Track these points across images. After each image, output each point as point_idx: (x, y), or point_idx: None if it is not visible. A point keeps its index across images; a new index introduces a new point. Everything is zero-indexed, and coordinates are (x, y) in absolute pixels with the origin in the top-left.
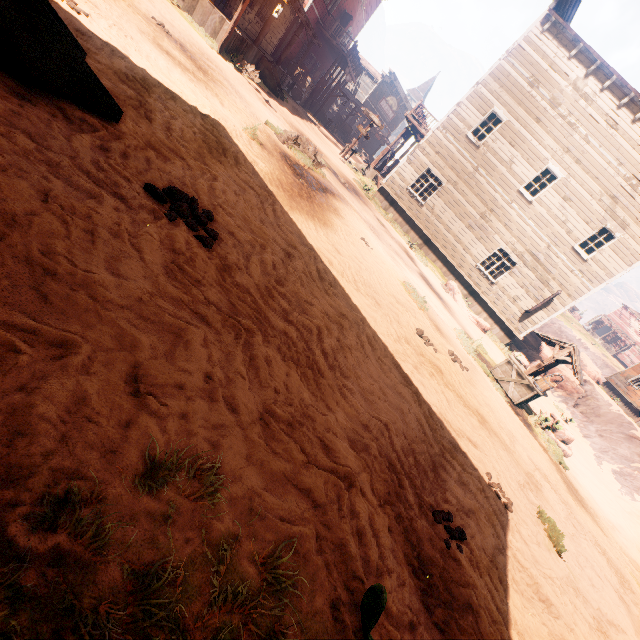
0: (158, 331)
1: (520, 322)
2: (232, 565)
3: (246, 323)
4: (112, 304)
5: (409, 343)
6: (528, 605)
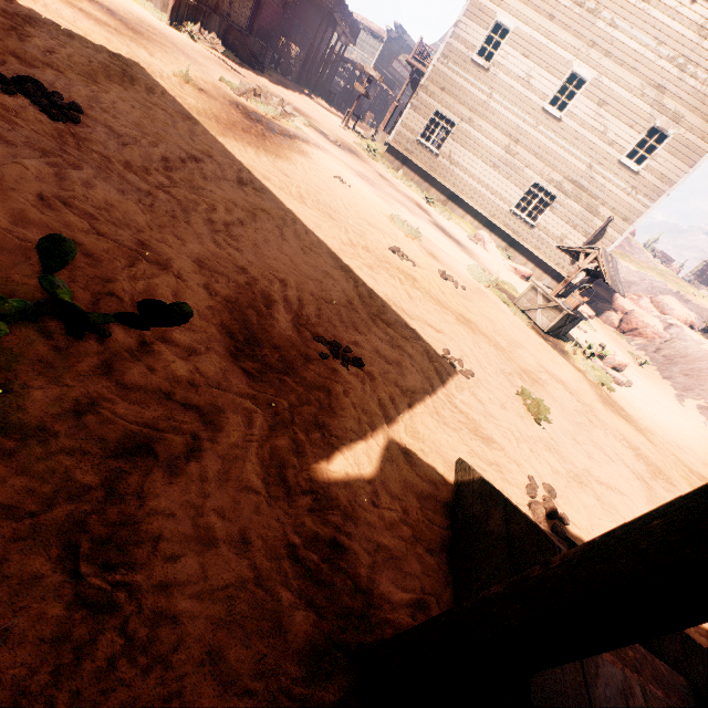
0: None
1: (572, 265)
2: None
3: (72, 159)
4: None
5: (370, 252)
6: (449, 431)
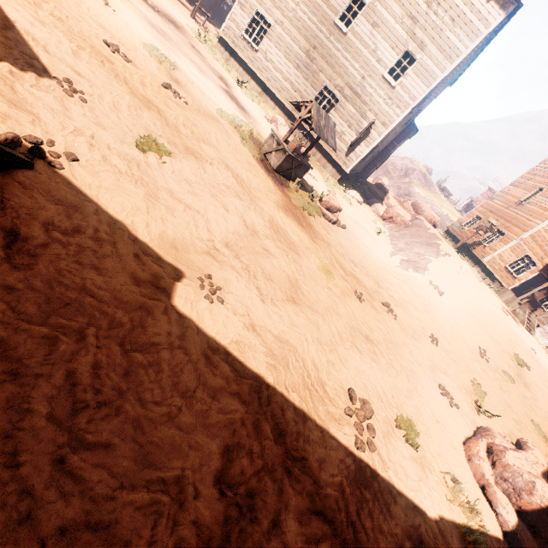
0: None
1: (347, 157)
2: None
3: None
4: None
5: (63, 23)
6: None
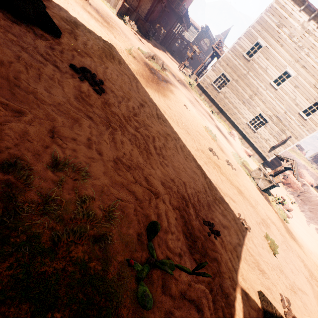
0: (66, 117)
1: (269, 152)
2: (89, 207)
3: (113, 125)
4: (45, 102)
5: (203, 153)
6: (251, 270)
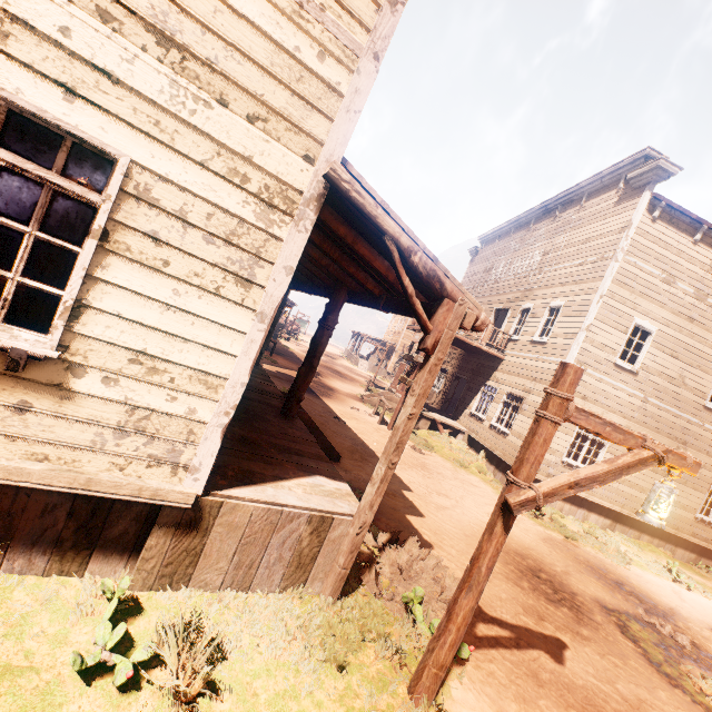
0: None
1: None
2: None
3: None
4: None
5: None
6: None
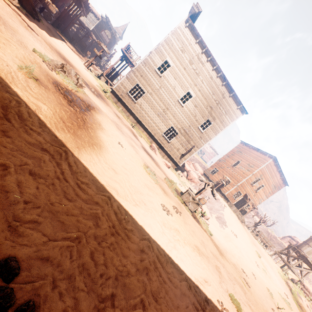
0: None
1: (180, 159)
2: None
3: None
4: None
5: (165, 225)
6: None
